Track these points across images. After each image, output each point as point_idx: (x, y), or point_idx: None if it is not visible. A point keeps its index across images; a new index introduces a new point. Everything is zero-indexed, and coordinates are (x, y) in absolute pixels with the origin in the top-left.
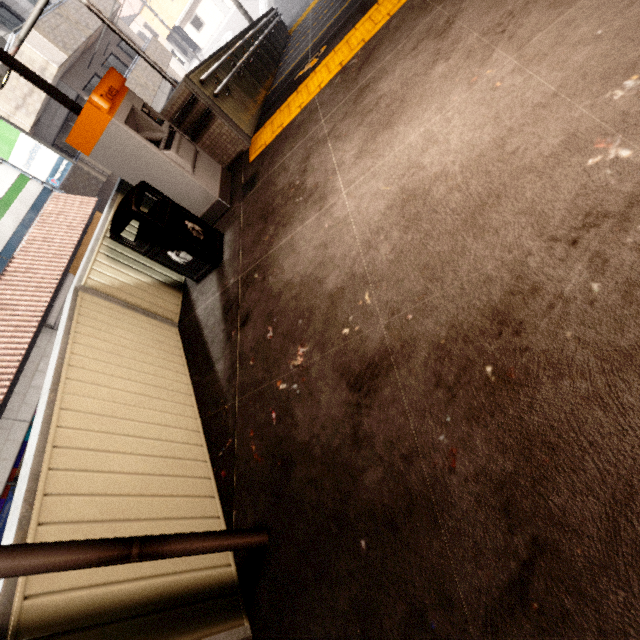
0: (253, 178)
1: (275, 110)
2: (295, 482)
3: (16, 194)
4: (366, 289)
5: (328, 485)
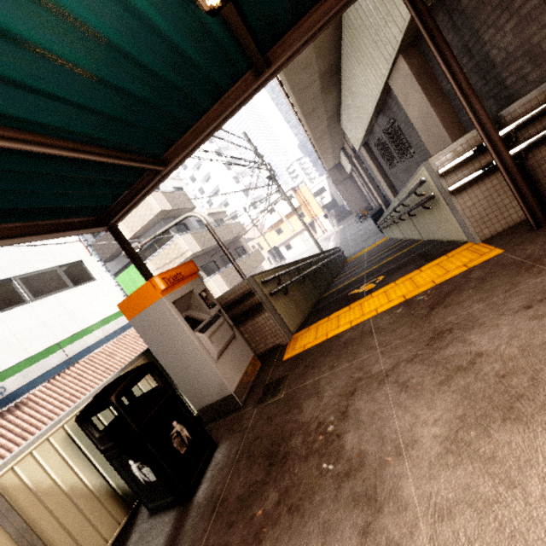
0: (279, 382)
1: (323, 316)
2: None
3: (118, 317)
4: None
5: None
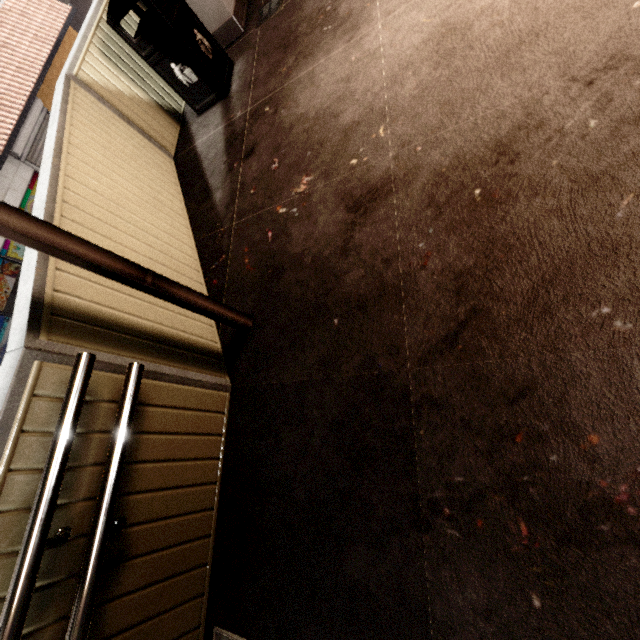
0: None
1: None
2: (283, 284)
3: None
4: (382, 123)
5: (313, 284)
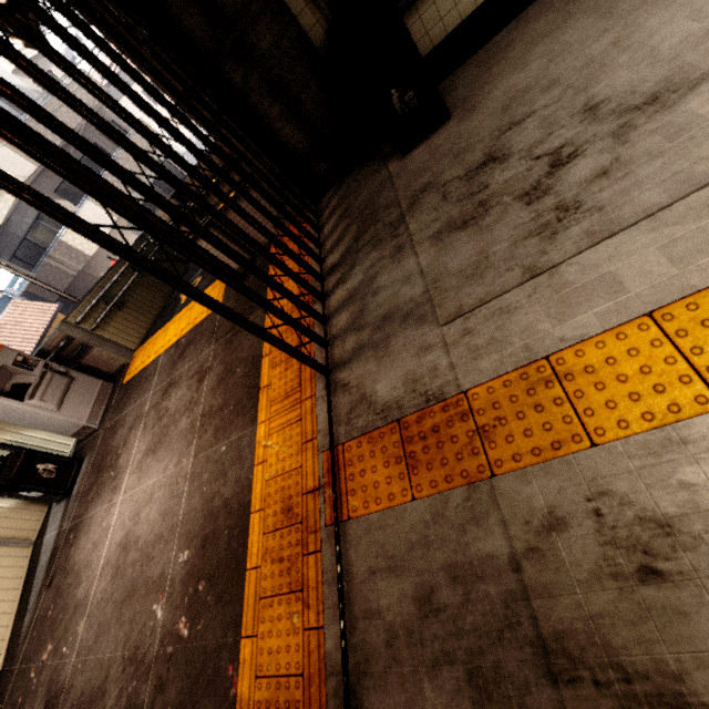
0: (115, 409)
1: (154, 331)
2: None
3: None
4: (83, 617)
5: None
